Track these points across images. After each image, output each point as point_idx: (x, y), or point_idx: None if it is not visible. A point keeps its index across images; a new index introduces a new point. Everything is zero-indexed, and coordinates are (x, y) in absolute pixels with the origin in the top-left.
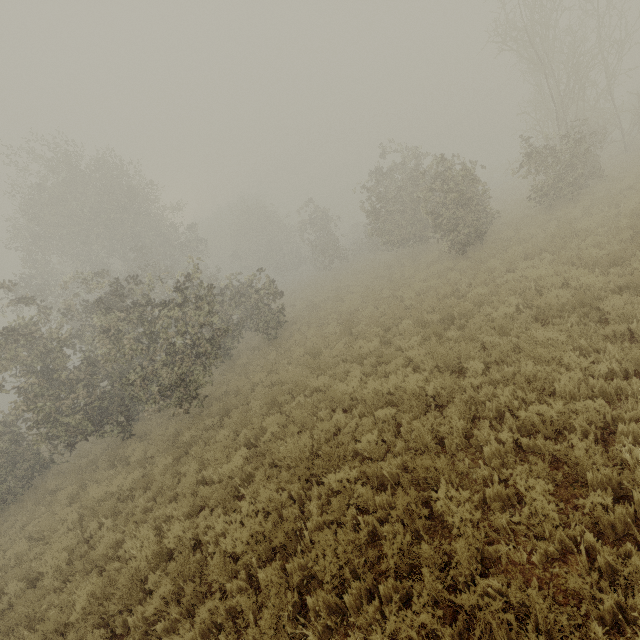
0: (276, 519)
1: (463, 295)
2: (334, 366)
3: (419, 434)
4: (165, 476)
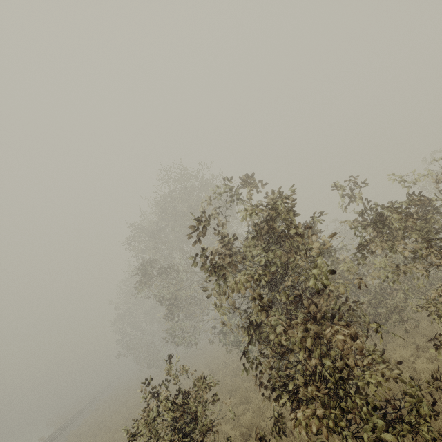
0: None
1: None
2: None
3: None
4: None
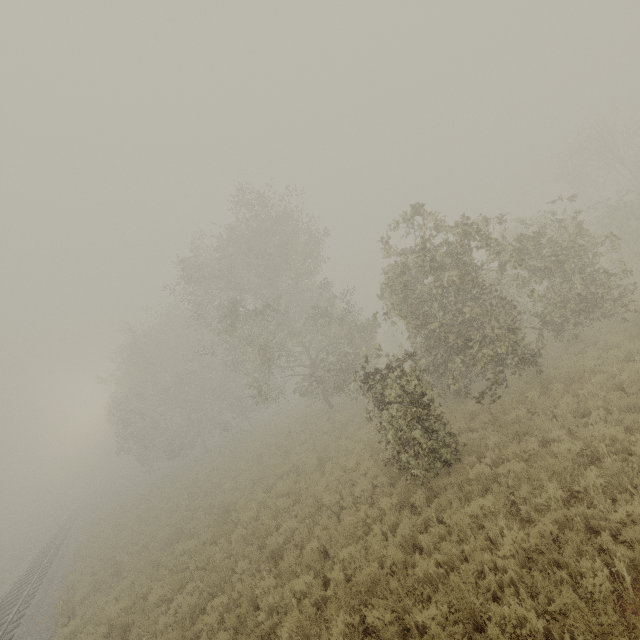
0: None
1: None
2: None
3: None
4: None
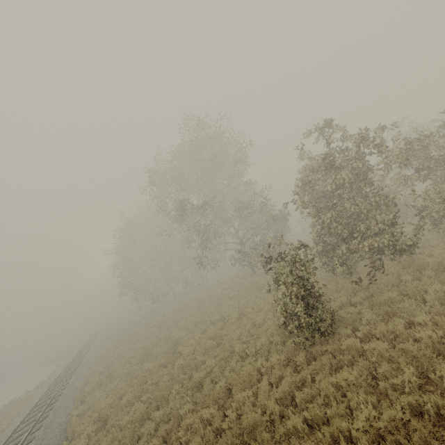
0: None
1: None
2: None
3: None
4: None
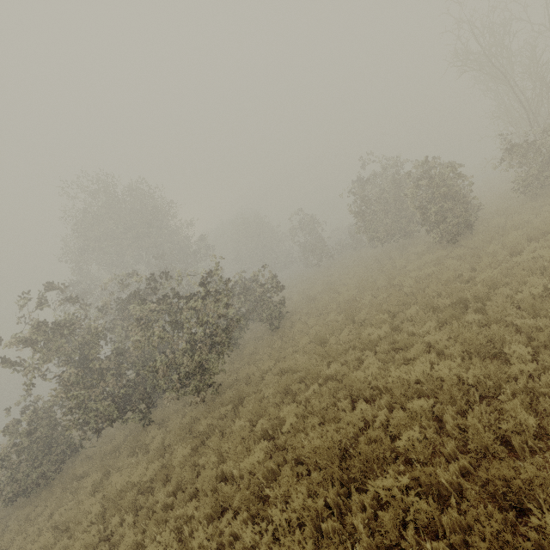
0: (312, 533)
1: (468, 280)
2: (344, 353)
3: (475, 432)
4: (184, 468)
